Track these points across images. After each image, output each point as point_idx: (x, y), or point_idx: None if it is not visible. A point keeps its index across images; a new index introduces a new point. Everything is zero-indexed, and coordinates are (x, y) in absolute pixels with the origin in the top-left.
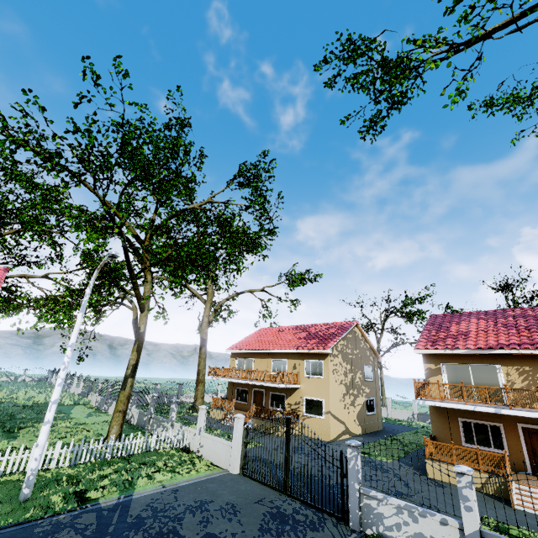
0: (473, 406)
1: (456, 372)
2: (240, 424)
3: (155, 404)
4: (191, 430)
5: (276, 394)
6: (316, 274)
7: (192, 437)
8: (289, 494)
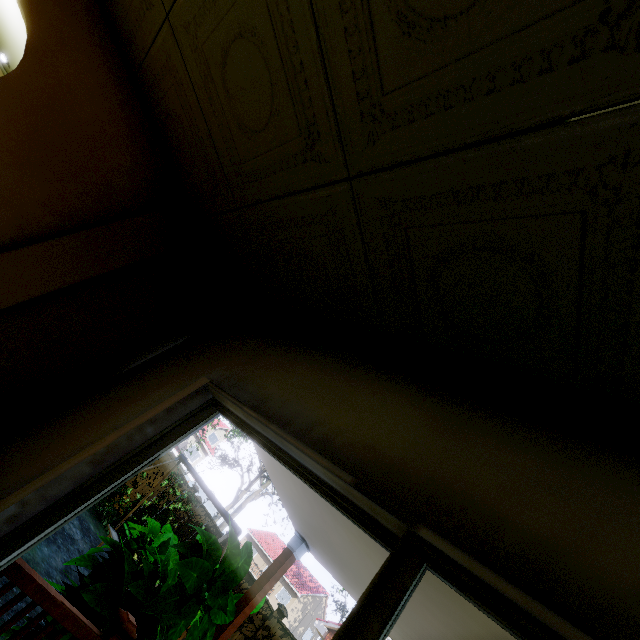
0: None
1: None
2: None
3: None
4: None
5: None
6: None
7: None
8: None
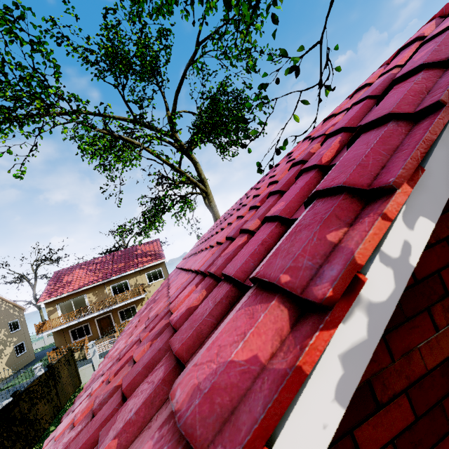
0: (68, 324)
1: (76, 300)
2: None
3: None
4: None
5: None
6: None
7: None
8: None
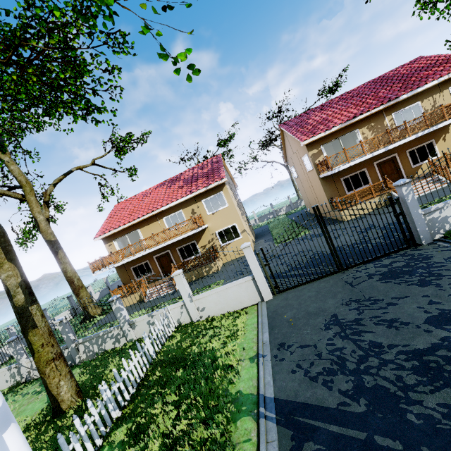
0: (372, 154)
1: None
2: (252, 251)
3: (70, 329)
4: (172, 307)
5: (184, 247)
6: (144, 132)
7: (180, 312)
8: (347, 268)
